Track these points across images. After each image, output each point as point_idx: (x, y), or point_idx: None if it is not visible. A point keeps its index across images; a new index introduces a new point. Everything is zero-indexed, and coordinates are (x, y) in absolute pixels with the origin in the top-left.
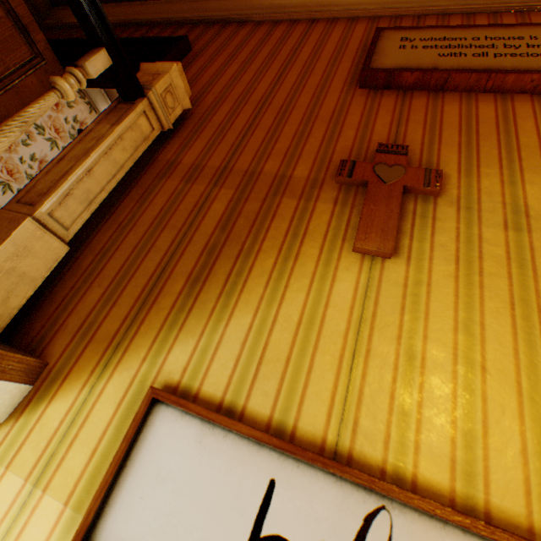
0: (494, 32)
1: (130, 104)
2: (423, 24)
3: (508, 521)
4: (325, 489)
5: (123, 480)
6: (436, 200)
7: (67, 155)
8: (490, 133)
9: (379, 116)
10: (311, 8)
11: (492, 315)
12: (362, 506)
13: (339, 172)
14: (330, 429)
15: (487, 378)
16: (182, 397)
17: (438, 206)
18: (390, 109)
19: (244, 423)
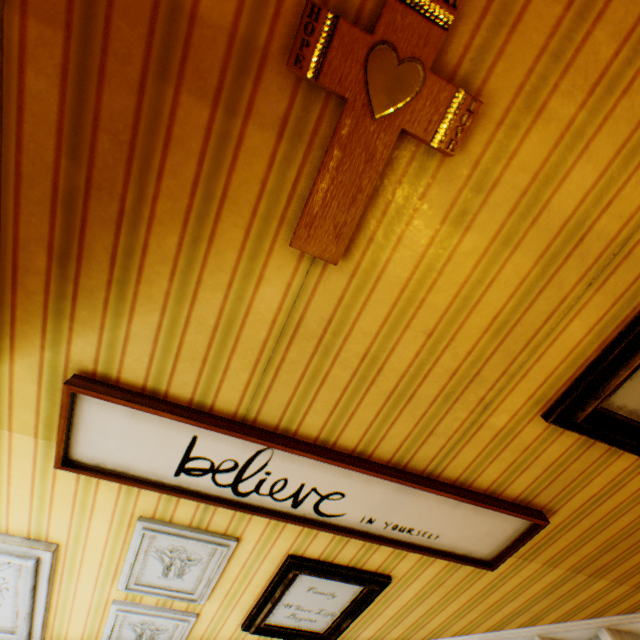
0: None
1: None
2: None
3: (343, 448)
4: (234, 440)
5: (77, 433)
6: (442, 166)
7: None
8: None
9: None
10: None
11: (409, 339)
12: (256, 447)
13: (297, 53)
14: (242, 408)
15: (374, 385)
16: (103, 388)
17: (437, 180)
18: None
19: (167, 413)
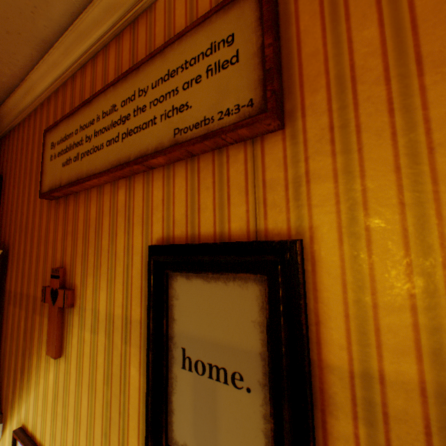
0: (85, 115)
1: None
2: (76, 89)
3: None
4: None
5: None
6: (74, 310)
7: None
8: (93, 239)
9: (59, 230)
10: (29, 100)
11: (84, 393)
12: None
13: (43, 298)
14: None
15: (81, 427)
16: (22, 433)
17: (74, 315)
18: (62, 221)
19: None
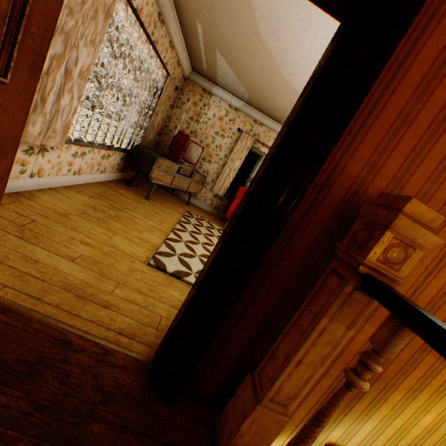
0: None
1: (367, 295)
2: None
3: None
4: None
5: None
6: None
7: (303, 359)
8: None
9: None
10: None
11: None
12: None
13: None
14: None
15: None
16: None
17: None
18: None
19: None
